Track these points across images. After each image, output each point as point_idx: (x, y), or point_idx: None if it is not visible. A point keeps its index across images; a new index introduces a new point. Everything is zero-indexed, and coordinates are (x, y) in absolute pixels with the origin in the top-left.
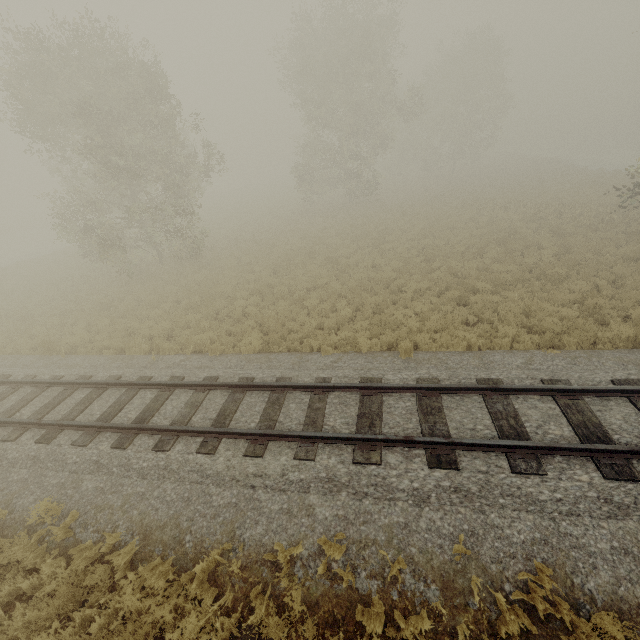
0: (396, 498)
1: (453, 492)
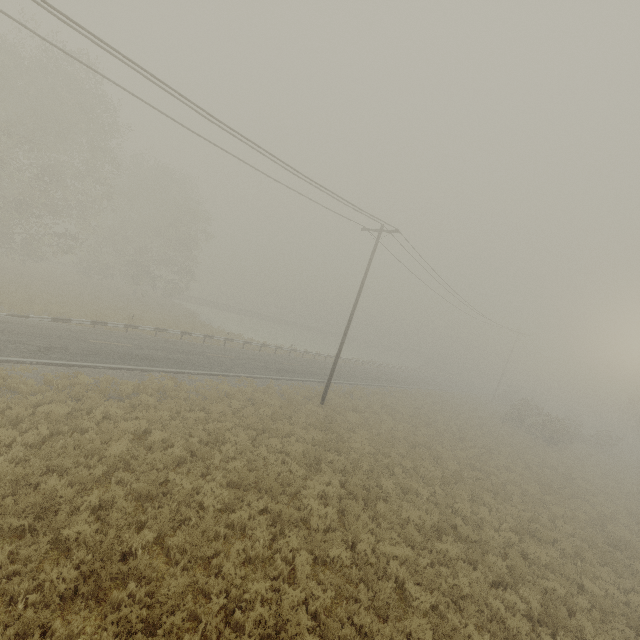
0: None
1: None
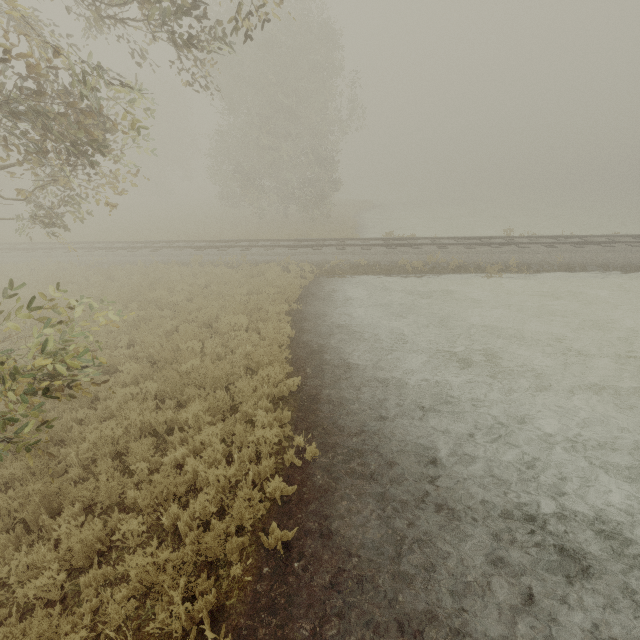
0: None
1: None
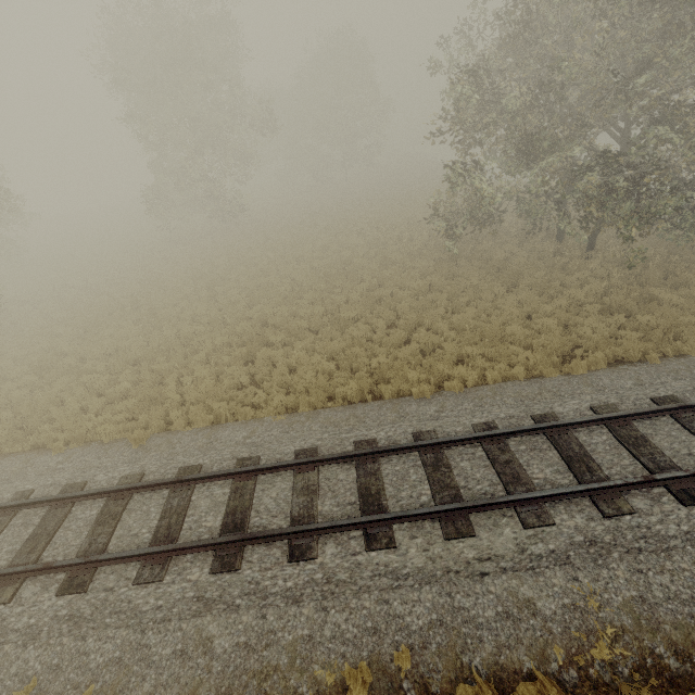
0: (7, 641)
1: (65, 621)
